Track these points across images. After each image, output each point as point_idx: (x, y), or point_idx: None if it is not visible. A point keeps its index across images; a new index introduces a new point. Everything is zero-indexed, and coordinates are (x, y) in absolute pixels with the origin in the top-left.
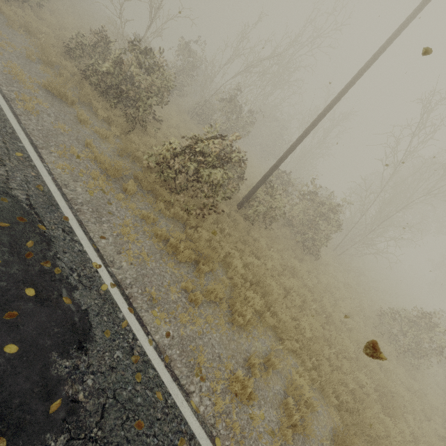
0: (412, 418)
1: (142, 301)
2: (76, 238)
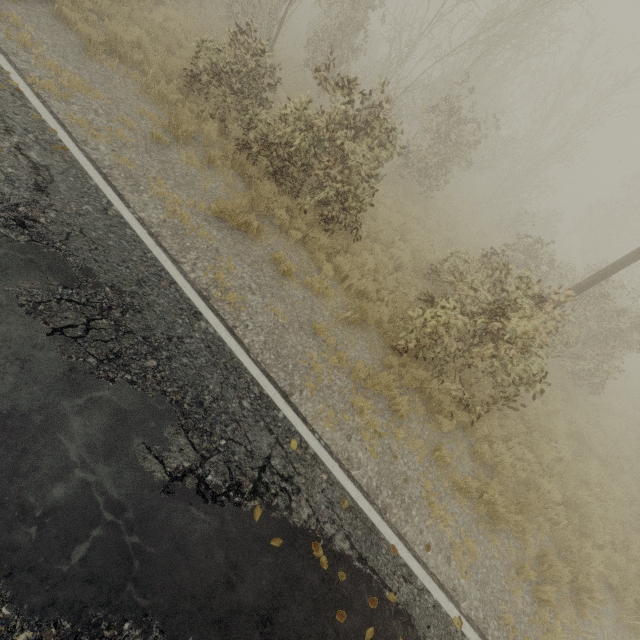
0: None
1: None
2: (419, 583)
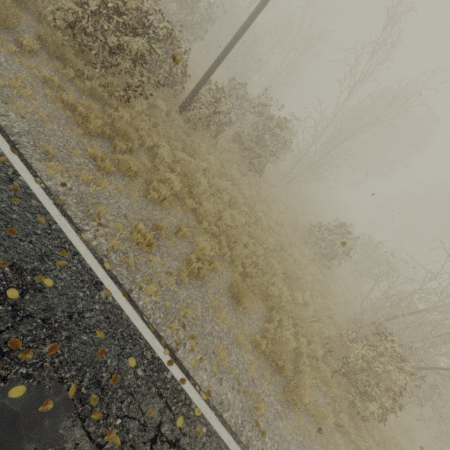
0: (309, 293)
1: (34, 152)
2: None
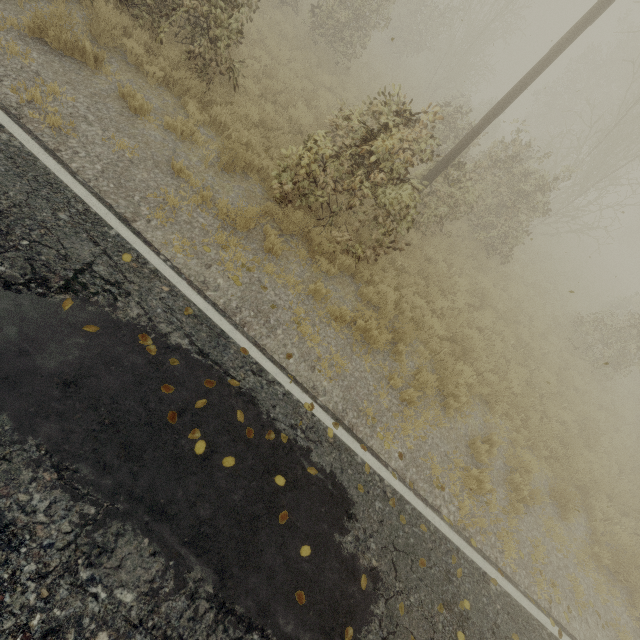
0: (607, 440)
1: (363, 426)
2: (270, 377)
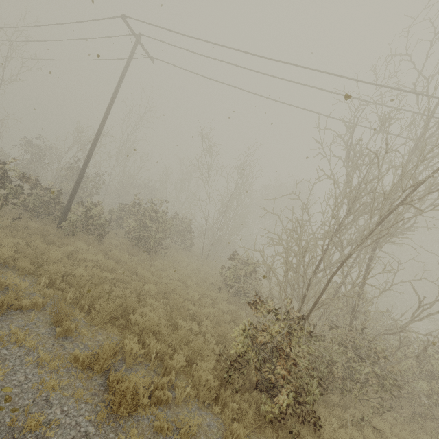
0: (207, 321)
1: None
2: None
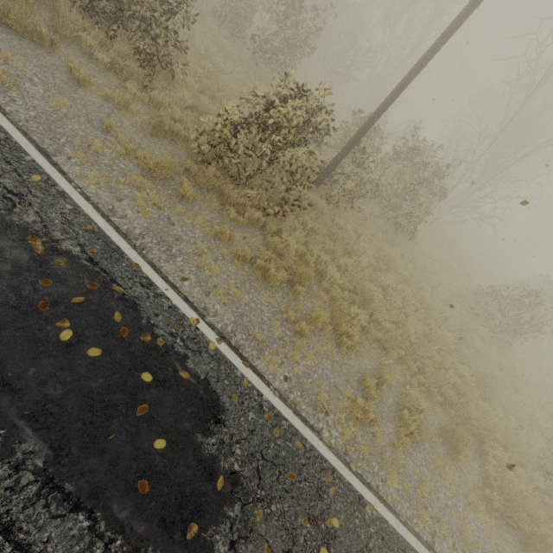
0: (504, 396)
1: (250, 348)
2: (159, 291)
